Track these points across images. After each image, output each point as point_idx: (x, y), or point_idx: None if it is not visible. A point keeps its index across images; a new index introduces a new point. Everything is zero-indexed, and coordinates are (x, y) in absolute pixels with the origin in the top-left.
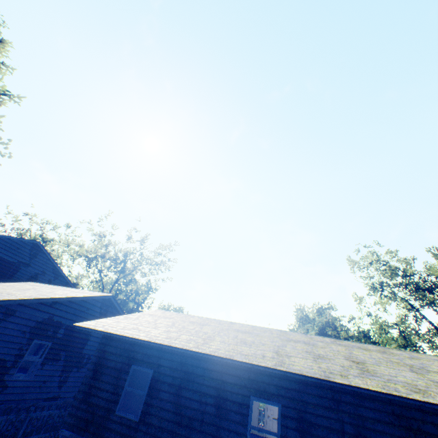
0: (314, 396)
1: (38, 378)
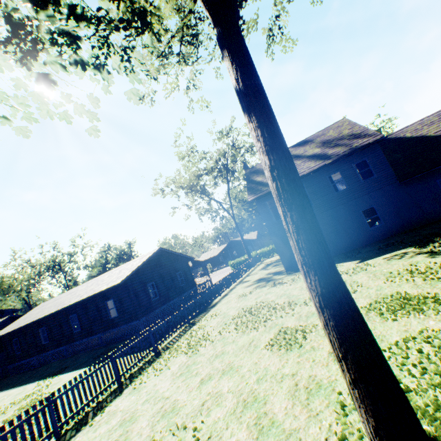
0: (50, 320)
1: (1, 359)
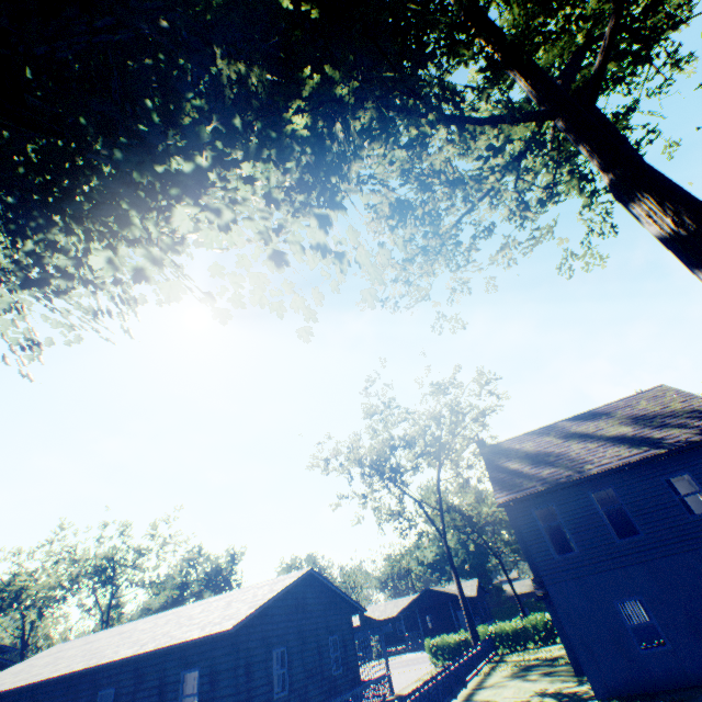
0: (61, 689)
1: None
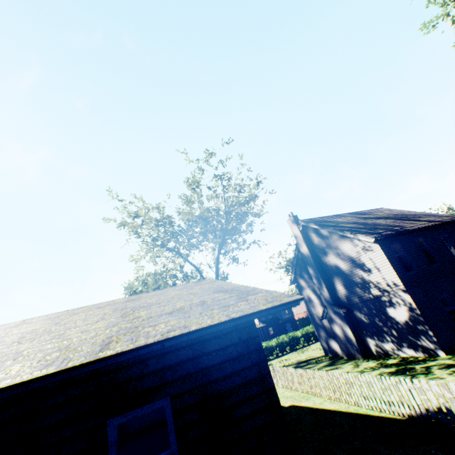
0: None
1: None
